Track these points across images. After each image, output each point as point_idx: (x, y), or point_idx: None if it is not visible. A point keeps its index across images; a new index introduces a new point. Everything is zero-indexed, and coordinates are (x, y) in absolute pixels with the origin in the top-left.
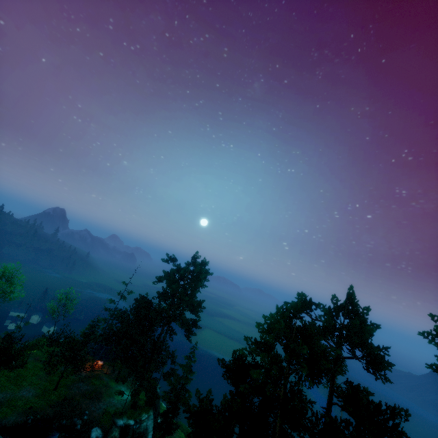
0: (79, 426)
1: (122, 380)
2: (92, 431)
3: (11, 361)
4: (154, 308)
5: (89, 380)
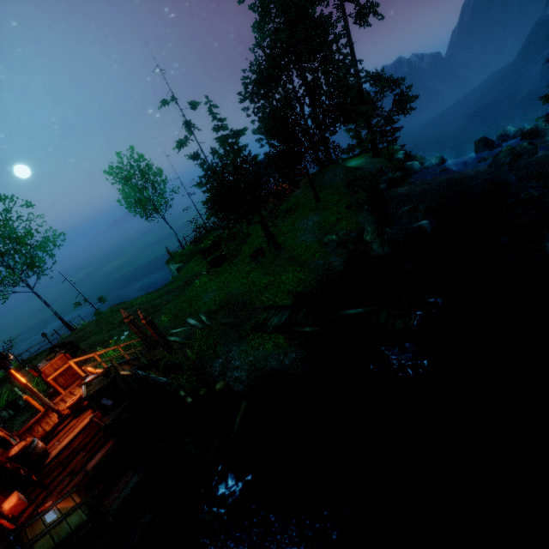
0: (398, 174)
1: (373, 112)
2: (412, 164)
3: (267, 198)
4: (312, 3)
5: (325, 171)
